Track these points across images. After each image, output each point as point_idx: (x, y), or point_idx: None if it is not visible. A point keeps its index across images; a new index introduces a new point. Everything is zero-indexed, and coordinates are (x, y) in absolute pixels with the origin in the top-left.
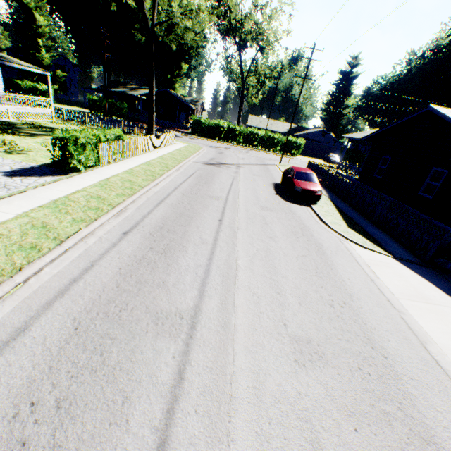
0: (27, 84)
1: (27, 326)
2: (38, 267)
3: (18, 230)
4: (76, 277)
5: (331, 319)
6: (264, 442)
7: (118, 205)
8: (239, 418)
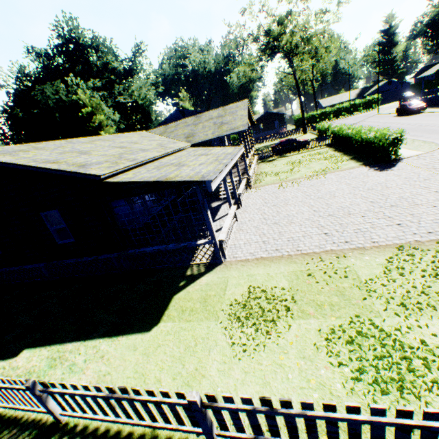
0: None
1: None
2: None
3: None
4: None
5: None
6: None
7: None
8: None
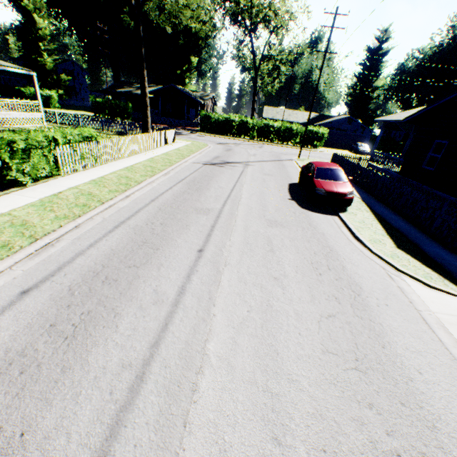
0: (30, 91)
1: None
2: None
3: None
4: None
5: None
6: None
7: (44, 236)
8: None
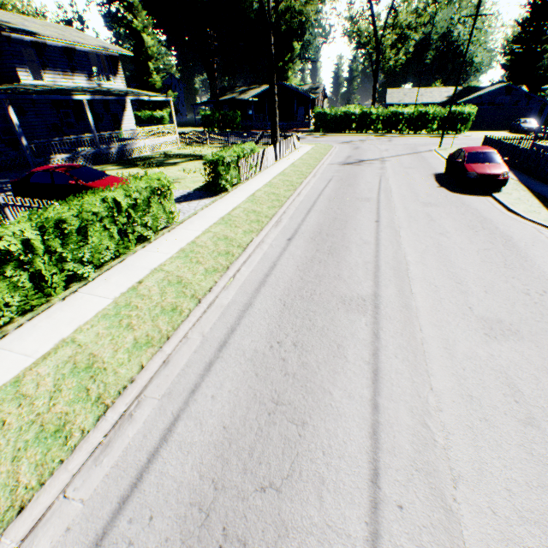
0: (145, 115)
1: (250, 303)
2: (238, 266)
3: (210, 242)
4: (266, 273)
5: (526, 305)
6: (460, 379)
7: (273, 216)
8: (434, 364)
